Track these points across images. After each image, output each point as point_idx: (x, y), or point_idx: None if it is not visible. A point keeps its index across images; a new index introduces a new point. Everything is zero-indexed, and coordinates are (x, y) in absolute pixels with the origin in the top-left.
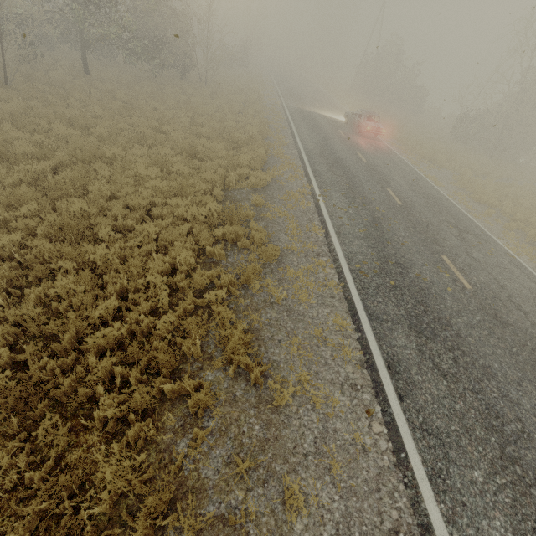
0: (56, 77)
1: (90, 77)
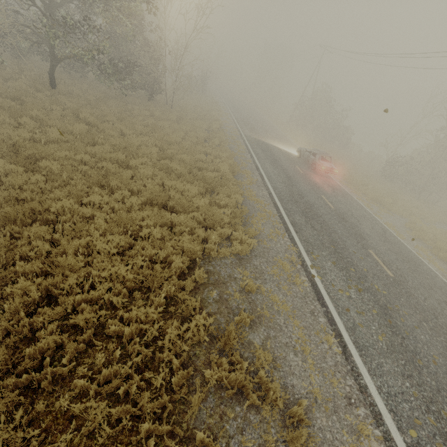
0: (16, 87)
1: (55, 91)
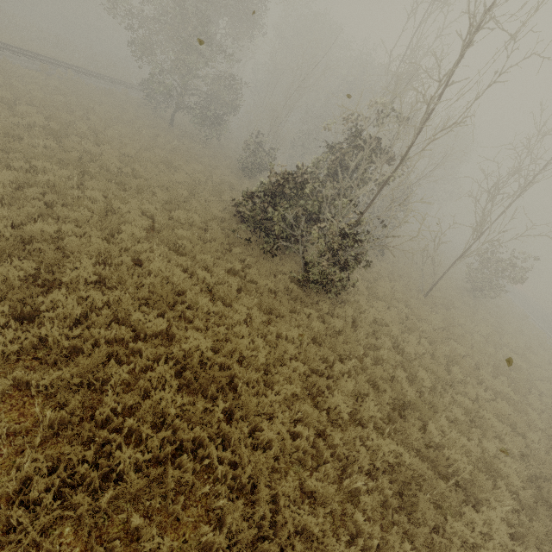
0: None
1: None
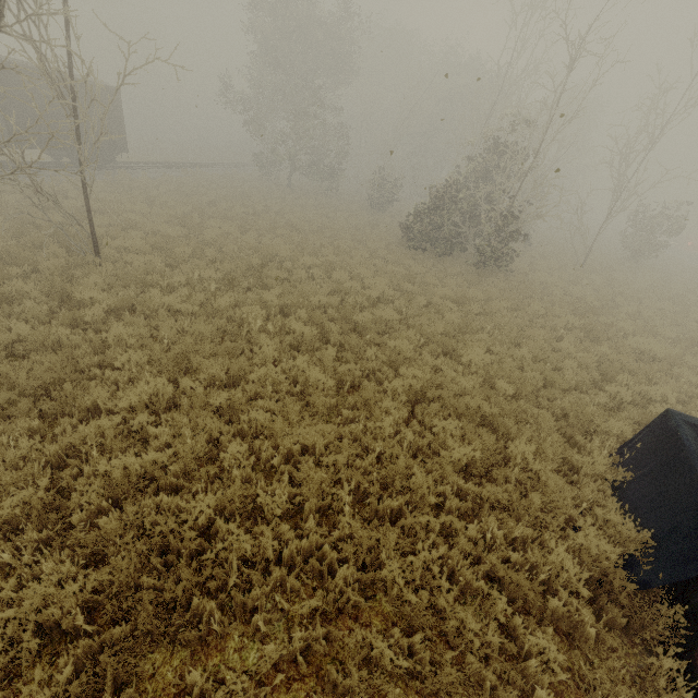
0: None
1: None
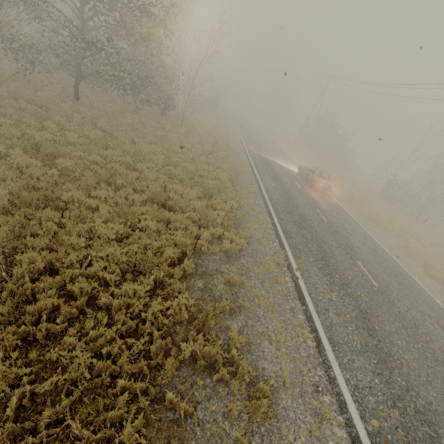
0: (44, 97)
1: (77, 102)
